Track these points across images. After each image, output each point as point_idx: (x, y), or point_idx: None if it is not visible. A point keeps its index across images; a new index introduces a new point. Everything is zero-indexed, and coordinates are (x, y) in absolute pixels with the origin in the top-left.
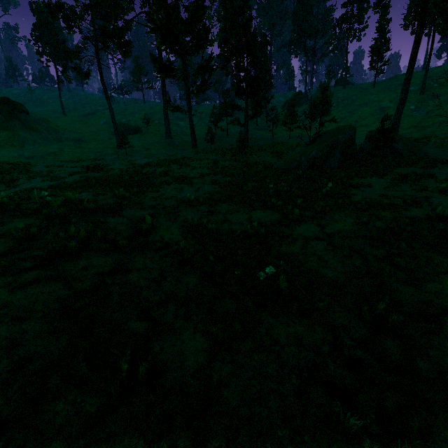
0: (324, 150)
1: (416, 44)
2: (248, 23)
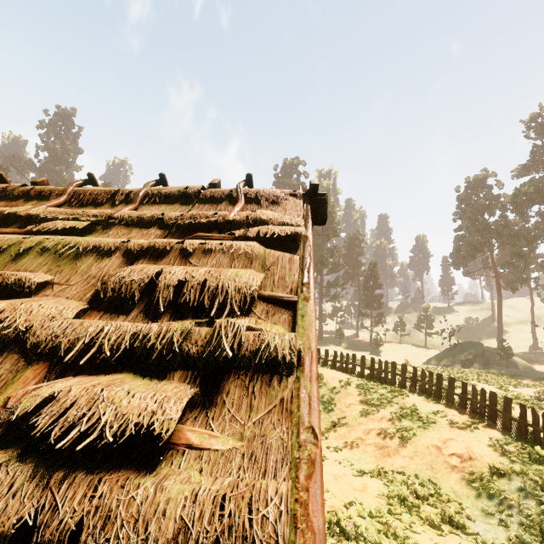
0: (470, 355)
1: (499, 298)
2: (375, 265)
